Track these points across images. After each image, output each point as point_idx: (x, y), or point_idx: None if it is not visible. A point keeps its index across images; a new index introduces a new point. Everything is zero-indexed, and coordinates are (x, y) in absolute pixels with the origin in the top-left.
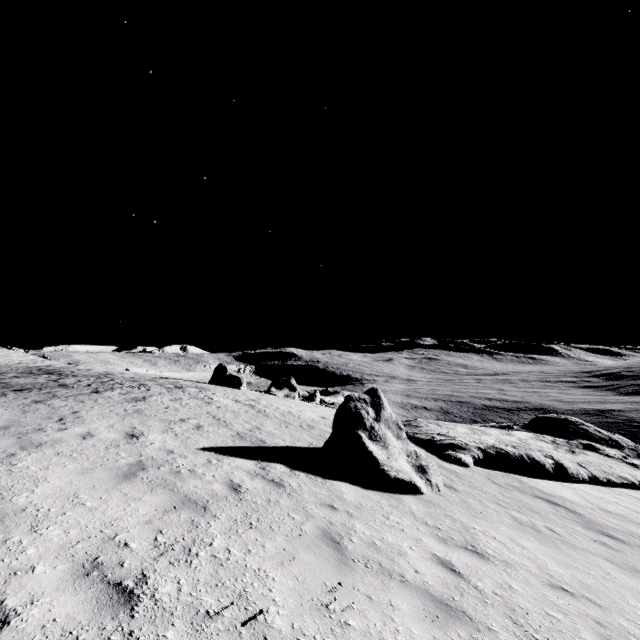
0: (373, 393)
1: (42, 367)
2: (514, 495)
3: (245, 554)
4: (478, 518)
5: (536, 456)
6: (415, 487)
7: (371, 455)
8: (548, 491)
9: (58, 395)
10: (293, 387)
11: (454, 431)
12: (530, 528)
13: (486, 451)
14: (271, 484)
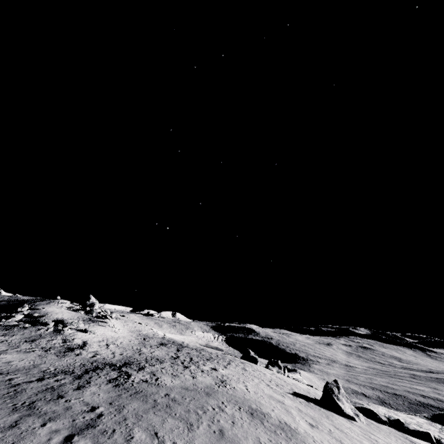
0: (336, 382)
1: (166, 338)
2: (395, 435)
3: (320, 415)
4: (375, 432)
5: (415, 427)
6: (354, 419)
7: (339, 405)
8: (415, 440)
9: (223, 364)
10: (280, 366)
11: (377, 409)
12: (394, 440)
13: (388, 419)
14: (313, 406)
